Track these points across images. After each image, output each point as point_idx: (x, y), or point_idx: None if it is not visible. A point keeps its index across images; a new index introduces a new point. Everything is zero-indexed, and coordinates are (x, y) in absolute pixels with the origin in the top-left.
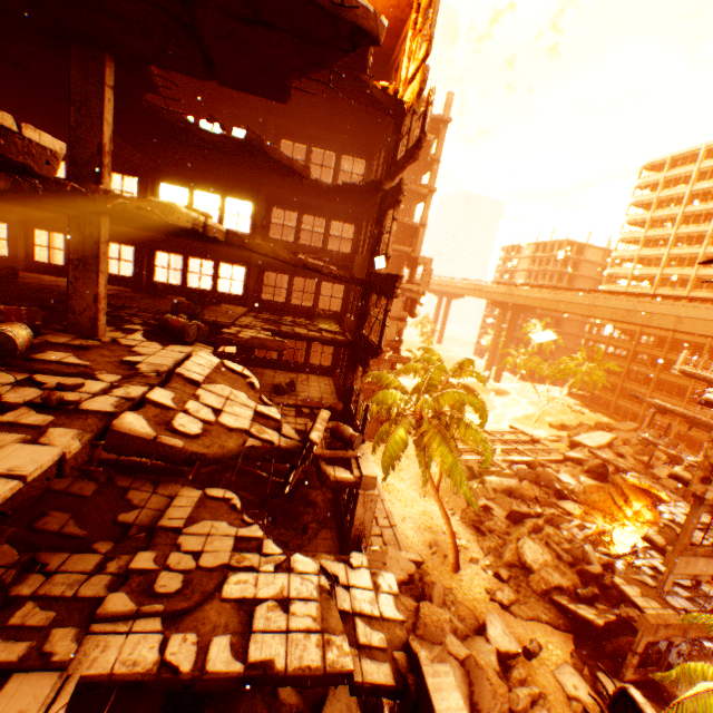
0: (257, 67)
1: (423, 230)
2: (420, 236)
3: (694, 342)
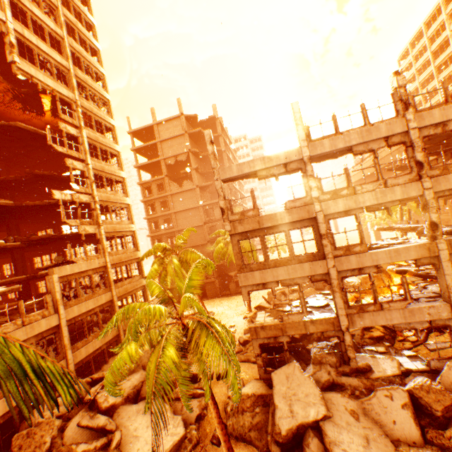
0: None
1: None
2: None
3: None
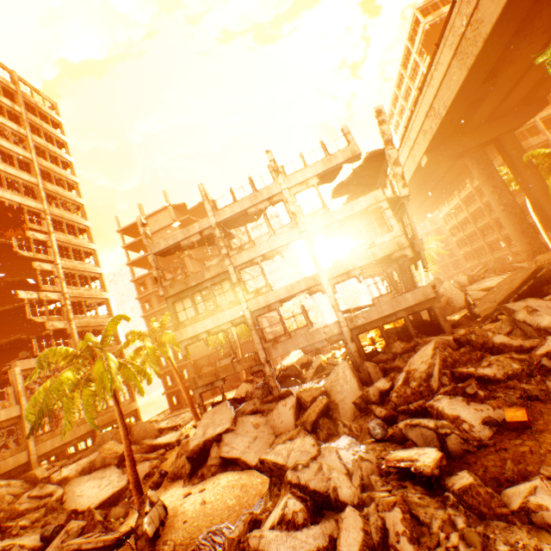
0: None
1: None
2: None
3: None
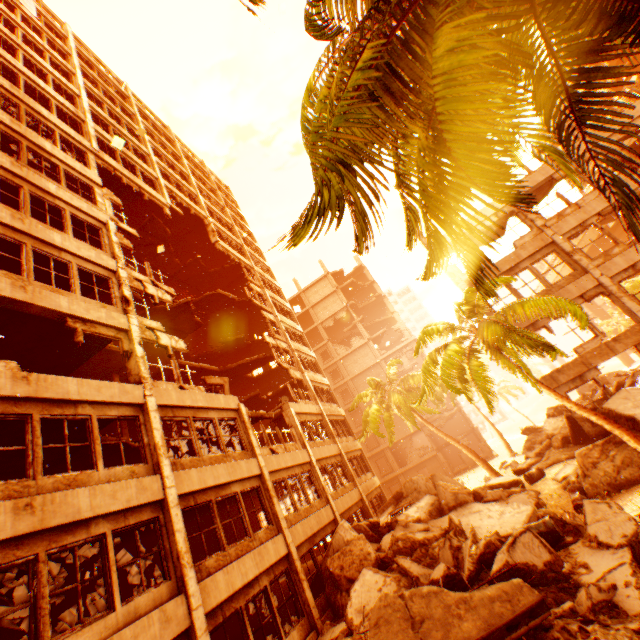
0: (188, 323)
1: (395, 314)
2: (397, 318)
3: None
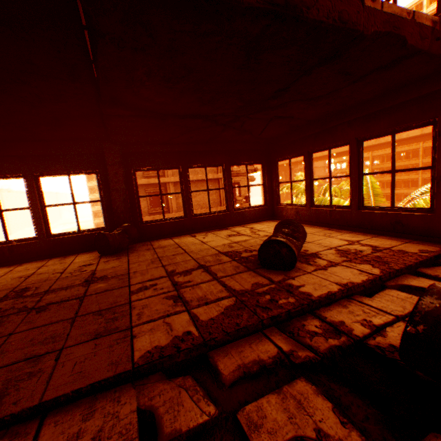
0: None
1: None
2: None
3: (411, 149)
